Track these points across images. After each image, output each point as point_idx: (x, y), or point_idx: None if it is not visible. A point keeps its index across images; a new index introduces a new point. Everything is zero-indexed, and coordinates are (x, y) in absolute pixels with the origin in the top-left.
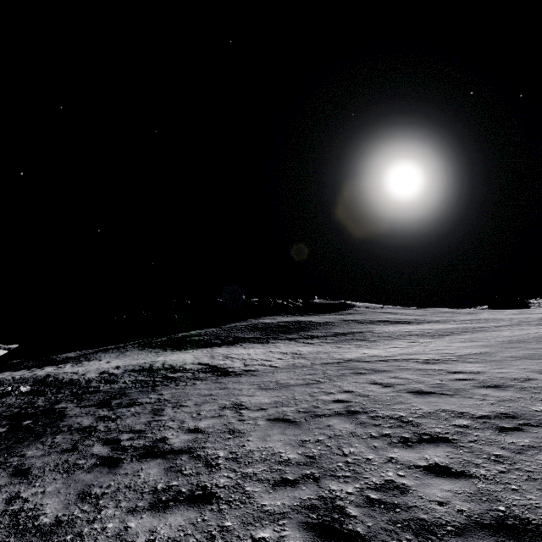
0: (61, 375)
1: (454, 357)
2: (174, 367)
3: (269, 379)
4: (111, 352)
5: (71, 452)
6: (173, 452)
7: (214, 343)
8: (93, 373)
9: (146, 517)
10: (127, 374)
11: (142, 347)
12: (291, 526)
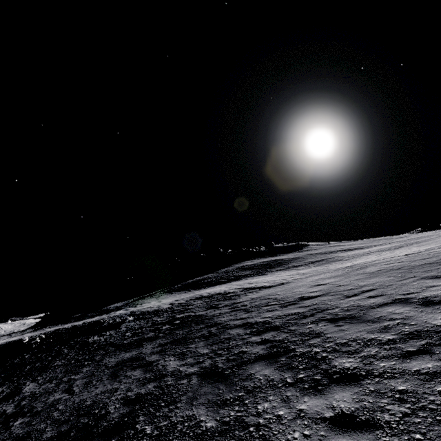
0: (142, 310)
1: (423, 250)
2: (221, 293)
3: (312, 279)
4: (148, 298)
5: (253, 311)
6: (320, 295)
7: (223, 281)
8: (164, 305)
9: (354, 297)
10: (192, 301)
11: (169, 292)
12: (422, 281)
